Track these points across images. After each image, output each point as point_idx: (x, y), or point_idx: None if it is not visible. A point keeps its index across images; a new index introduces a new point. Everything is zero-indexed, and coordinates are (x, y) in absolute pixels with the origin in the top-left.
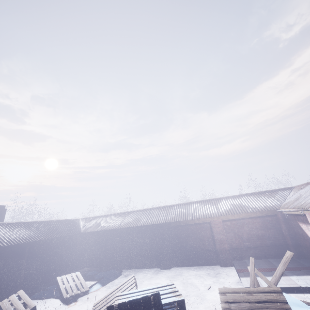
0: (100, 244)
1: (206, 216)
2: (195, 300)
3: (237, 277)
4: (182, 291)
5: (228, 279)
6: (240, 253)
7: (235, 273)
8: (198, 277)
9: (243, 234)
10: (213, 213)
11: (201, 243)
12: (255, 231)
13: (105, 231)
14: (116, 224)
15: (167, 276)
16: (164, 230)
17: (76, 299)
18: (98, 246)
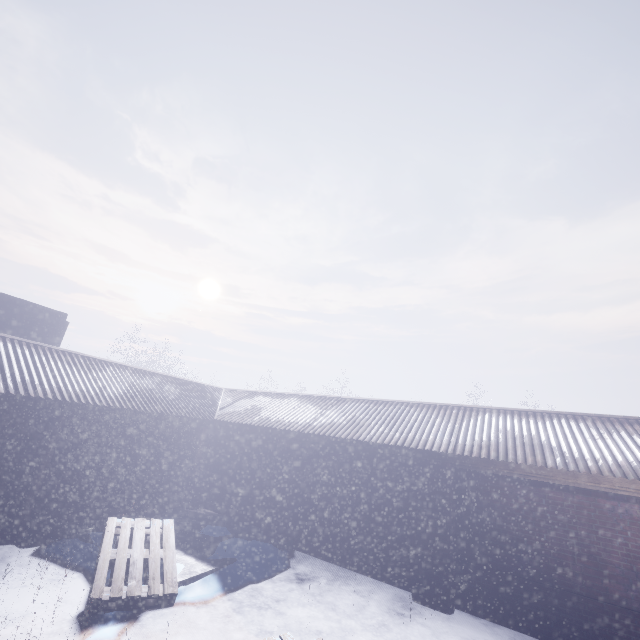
0: (252, 462)
1: (634, 474)
2: None
3: None
4: None
5: None
6: None
7: None
8: None
9: None
10: None
11: (592, 567)
12: None
13: (268, 430)
14: (300, 420)
15: None
16: (447, 477)
17: (130, 612)
18: (245, 464)
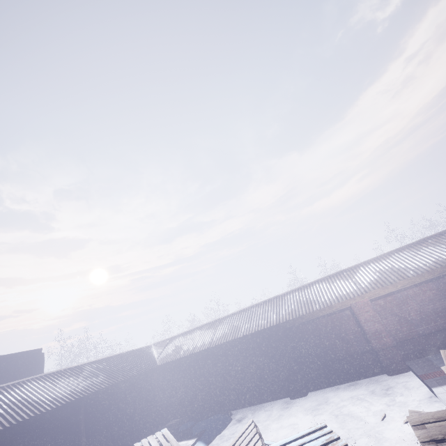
0: (190, 378)
1: (341, 299)
2: (366, 443)
3: (424, 389)
4: (337, 431)
5: (410, 395)
6: (414, 347)
7: (417, 383)
8: (357, 401)
9: (411, 314)
10: (351, 292)
11: (345, 343)
12: (429, 305)
13: (191, 356)
14: (205, 342)
15: (306, 409)
16: (281, 335)
17: None
18: (186, 381)
